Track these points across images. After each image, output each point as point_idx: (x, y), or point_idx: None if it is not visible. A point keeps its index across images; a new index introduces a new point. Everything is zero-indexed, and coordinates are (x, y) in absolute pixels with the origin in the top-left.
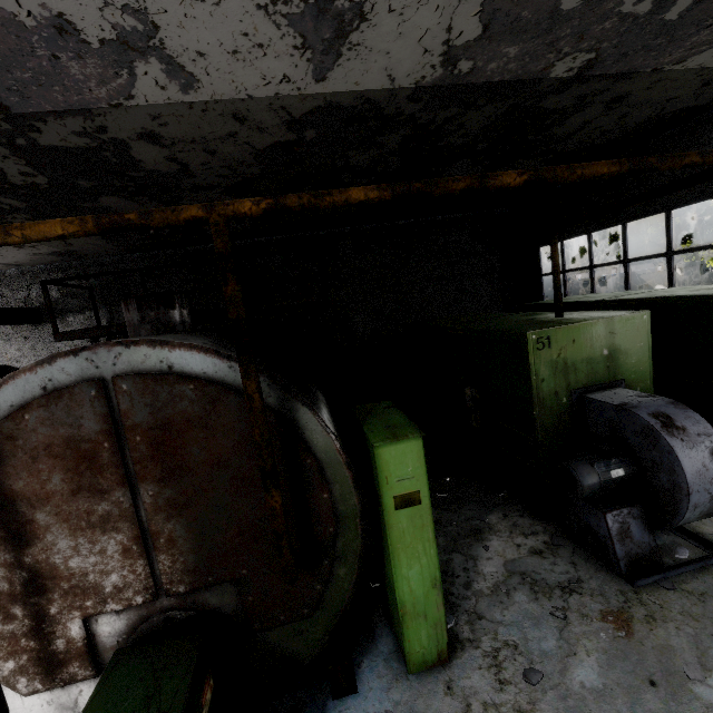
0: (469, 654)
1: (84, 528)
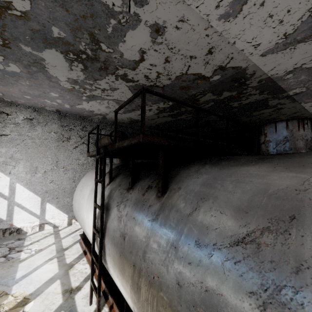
0: None
1: None
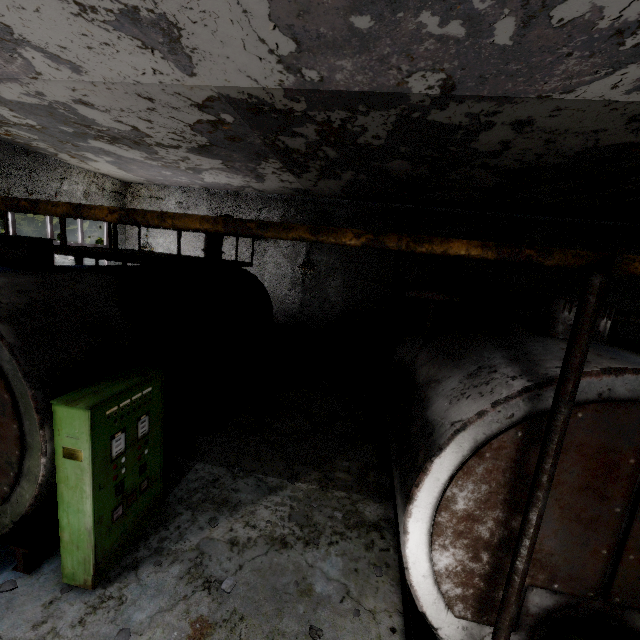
0: None
1: (571, 519)
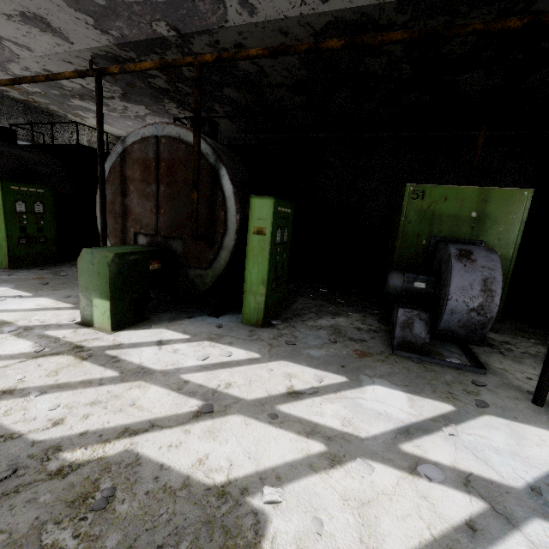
0: (272, 330)
1: (142, 196)
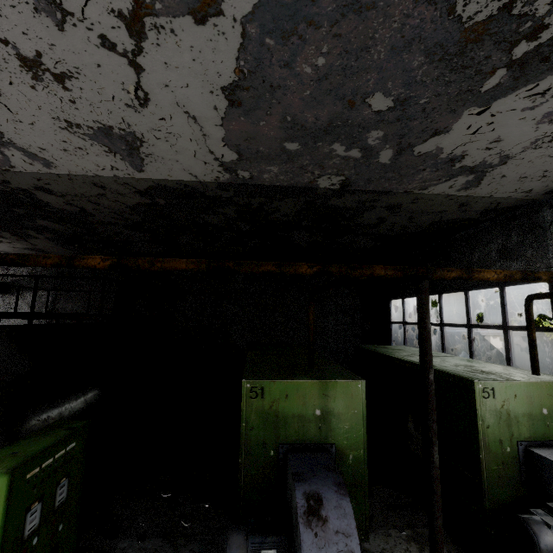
0: None
1: None
